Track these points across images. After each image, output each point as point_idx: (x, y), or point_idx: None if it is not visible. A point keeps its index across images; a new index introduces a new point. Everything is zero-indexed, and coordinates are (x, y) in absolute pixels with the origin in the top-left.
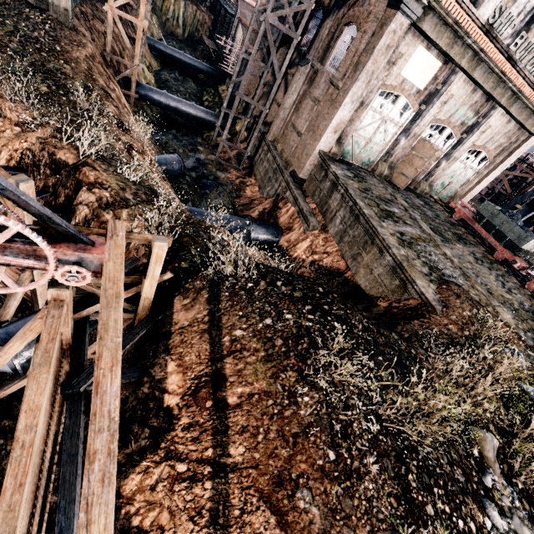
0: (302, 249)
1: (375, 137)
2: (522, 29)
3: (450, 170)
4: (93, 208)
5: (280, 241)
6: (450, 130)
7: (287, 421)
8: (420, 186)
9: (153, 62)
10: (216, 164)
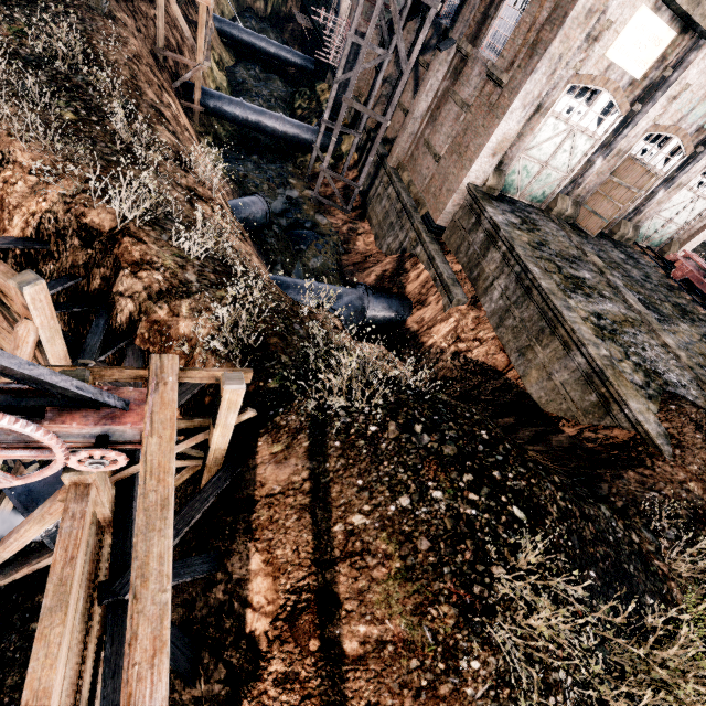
0: (441, 334)
1: (555, 158)
2: None
3: (669, 203)
4: (139, 302)
5: (408, 321)
6: (677, 141)
7: None
8: (619, 229)
9: (225, 54)
10: (314, 204)
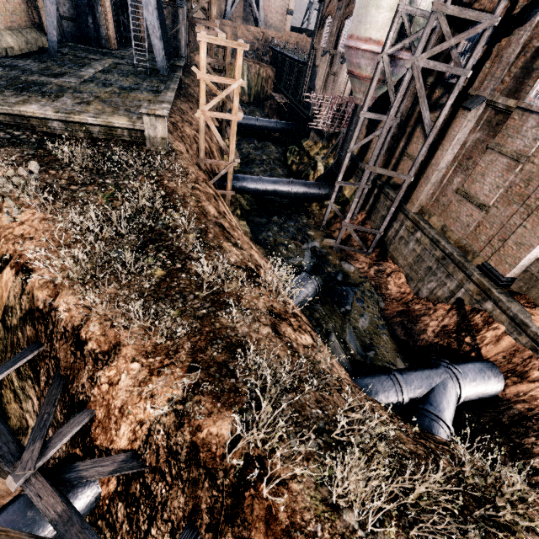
0: None
1: None
2: None
3: None
4: None
5: (504, 396)
6: None
7: None
8: None
9: None
10: (336, 252)
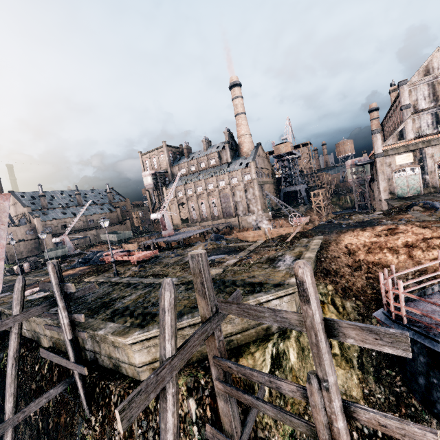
0: None
1: (409, 183)
2: (437, 125)
3: None
4: None
5: None
6: None
7: None
8: None
9: None
10: None
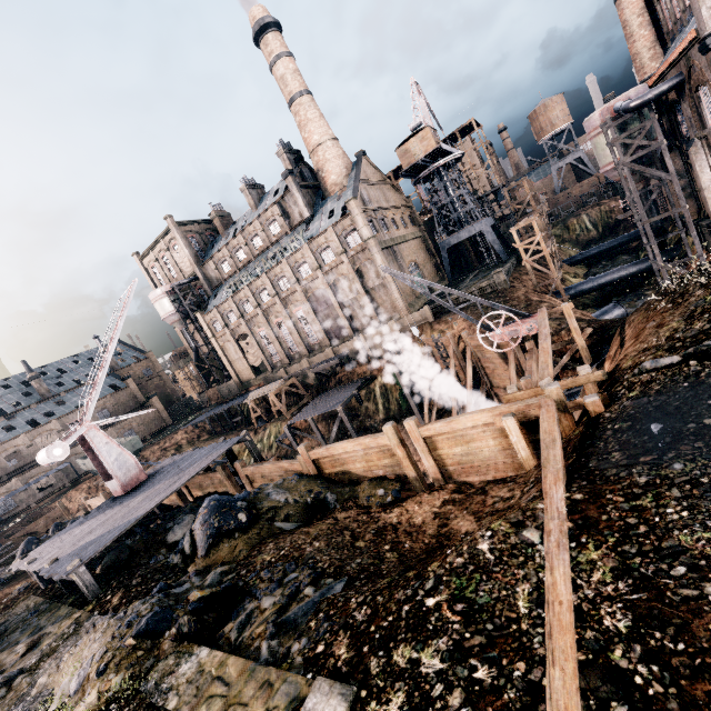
0: None
1: None
2: None
3: None
4: None
5: None
6: None
7: (649, 317)
8: None
9: (578, 271)
10: None
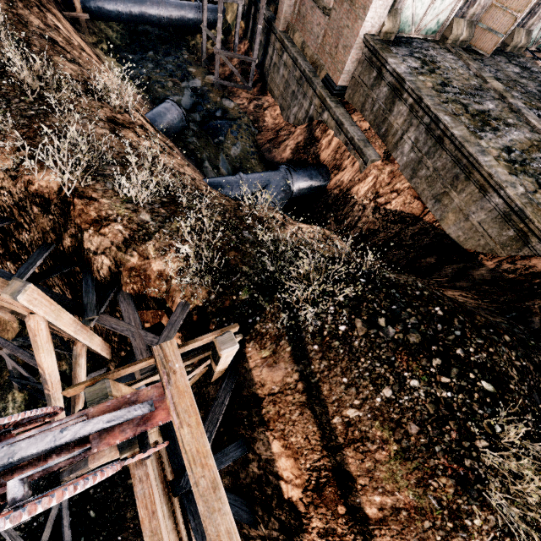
0: (360, 194)
1: None
2: None
3: None
4: (112, 256)
5: (328, 186)
6: None
7: None
8: (512, 40)
9: None
10: (218, 89)
